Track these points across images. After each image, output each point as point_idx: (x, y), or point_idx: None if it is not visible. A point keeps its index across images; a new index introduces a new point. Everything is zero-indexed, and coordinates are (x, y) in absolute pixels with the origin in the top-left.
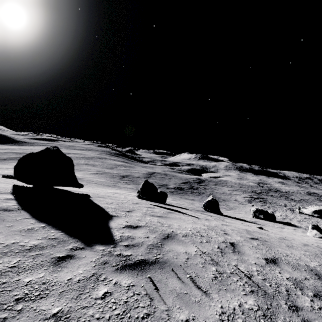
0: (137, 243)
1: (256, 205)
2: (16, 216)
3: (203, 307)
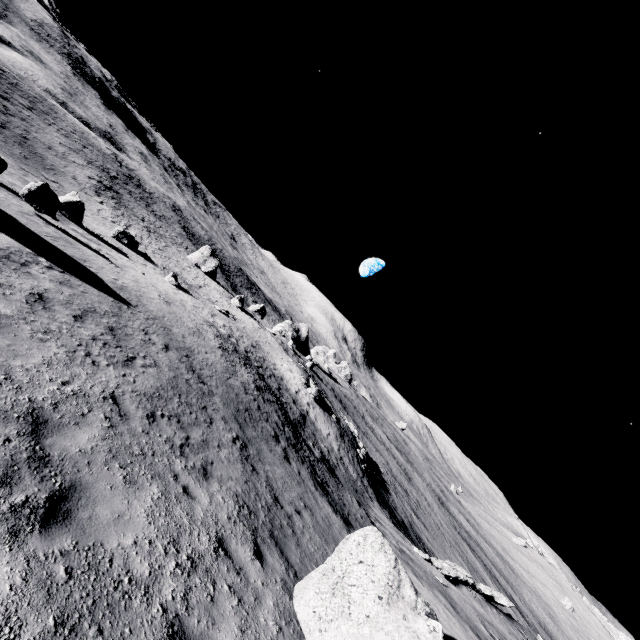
0: (136, 304)
1: (108, 204)
2: (76, 280)
3: (172, 331)
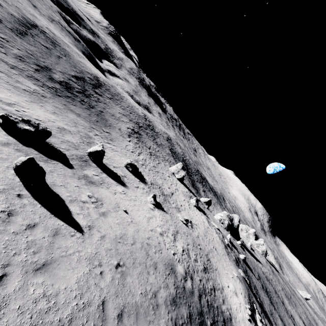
0: None
1: (133, 141)
2: None
3: None
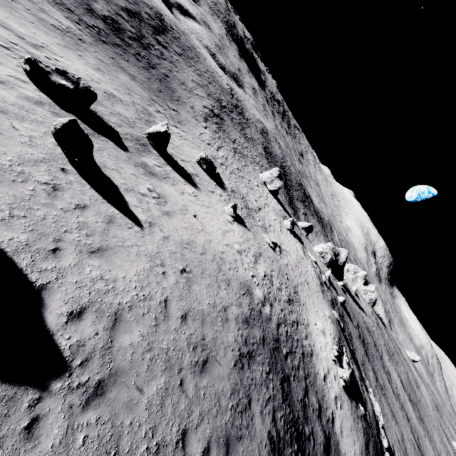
0: (89, 353)
1: (210, 128)
2: None
3: (139, 405)
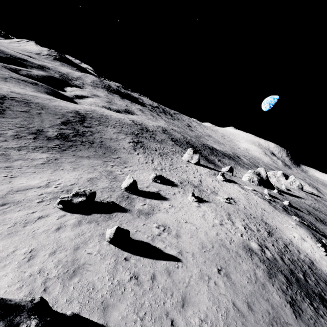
0: None
1: (140, 152)
2: None
3: None
